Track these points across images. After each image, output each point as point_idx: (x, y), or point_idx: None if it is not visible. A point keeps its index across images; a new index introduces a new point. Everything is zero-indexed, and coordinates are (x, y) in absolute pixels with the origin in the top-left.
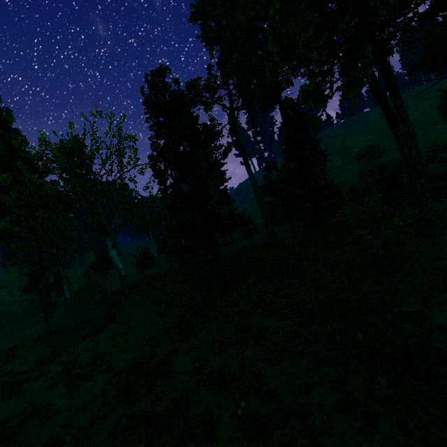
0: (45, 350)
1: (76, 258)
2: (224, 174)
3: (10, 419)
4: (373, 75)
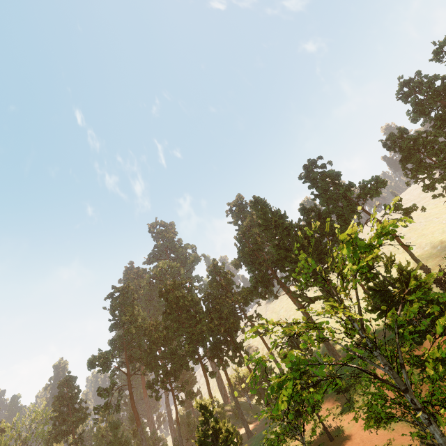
0: None
1: None
2: None
3: None
4: (131, 398)
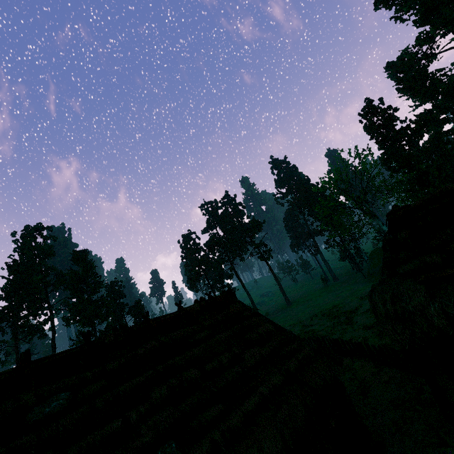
0: (366, 283)
1: (362, 236)
2: (450, 147)
3: (363, 296)
4: None
